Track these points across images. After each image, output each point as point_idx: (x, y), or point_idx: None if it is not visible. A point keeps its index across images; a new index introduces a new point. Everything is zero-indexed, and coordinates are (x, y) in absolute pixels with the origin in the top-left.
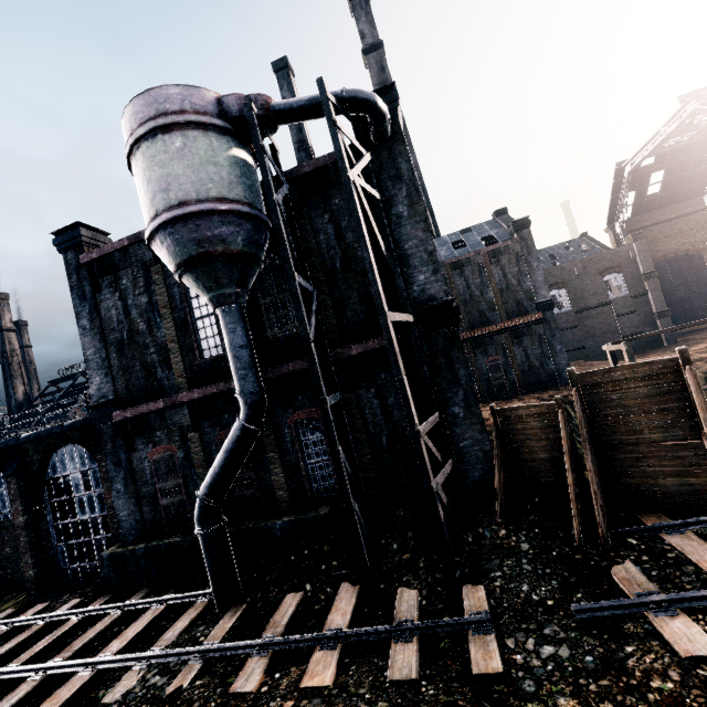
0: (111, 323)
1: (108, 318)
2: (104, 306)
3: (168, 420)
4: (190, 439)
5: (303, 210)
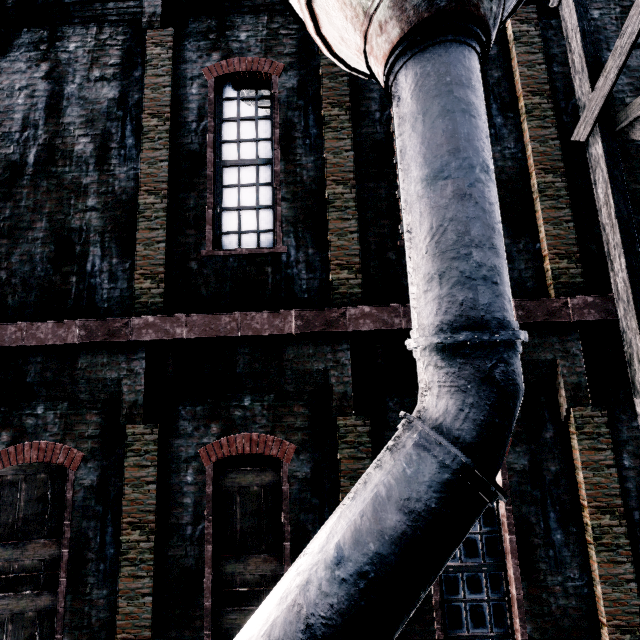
0: (3, 120)
1: (1, 109)
2: (0, 82)
3: (80, 377)
4: (129, 440)
5: (527, 7)
